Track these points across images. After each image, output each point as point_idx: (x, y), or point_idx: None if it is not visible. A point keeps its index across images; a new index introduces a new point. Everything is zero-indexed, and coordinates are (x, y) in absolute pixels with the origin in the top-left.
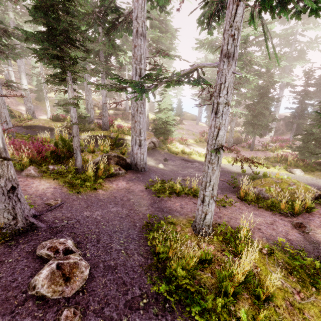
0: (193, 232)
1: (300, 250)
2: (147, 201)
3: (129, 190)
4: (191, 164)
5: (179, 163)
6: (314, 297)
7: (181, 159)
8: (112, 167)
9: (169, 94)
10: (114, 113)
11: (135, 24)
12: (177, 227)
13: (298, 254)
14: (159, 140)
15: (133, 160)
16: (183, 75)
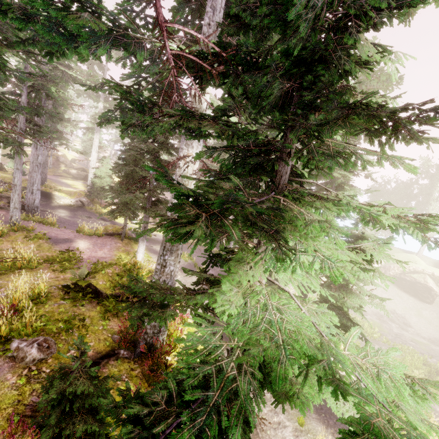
0: (7, 227)
1: (44, 233)
2: (6, 220)
3: (2, 215)
4: (103, 222)
5: (93, 220)
6: (27, 242)
7: (101, 218)
8: (3, 203)
9: (107, 164)
10: (77, 173)
11: (36, 119)
12: (3, 226)
13: (43, 235)
14: (89, 201)
15: (26, 203)
16: (10, 156)
